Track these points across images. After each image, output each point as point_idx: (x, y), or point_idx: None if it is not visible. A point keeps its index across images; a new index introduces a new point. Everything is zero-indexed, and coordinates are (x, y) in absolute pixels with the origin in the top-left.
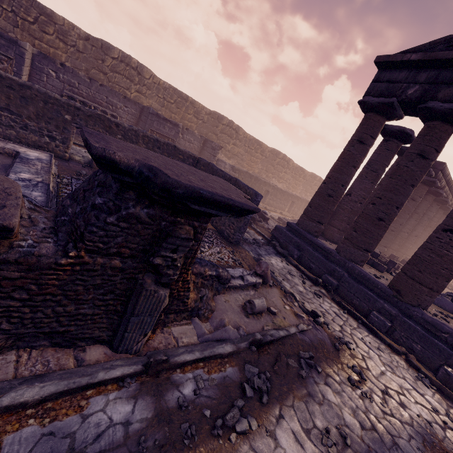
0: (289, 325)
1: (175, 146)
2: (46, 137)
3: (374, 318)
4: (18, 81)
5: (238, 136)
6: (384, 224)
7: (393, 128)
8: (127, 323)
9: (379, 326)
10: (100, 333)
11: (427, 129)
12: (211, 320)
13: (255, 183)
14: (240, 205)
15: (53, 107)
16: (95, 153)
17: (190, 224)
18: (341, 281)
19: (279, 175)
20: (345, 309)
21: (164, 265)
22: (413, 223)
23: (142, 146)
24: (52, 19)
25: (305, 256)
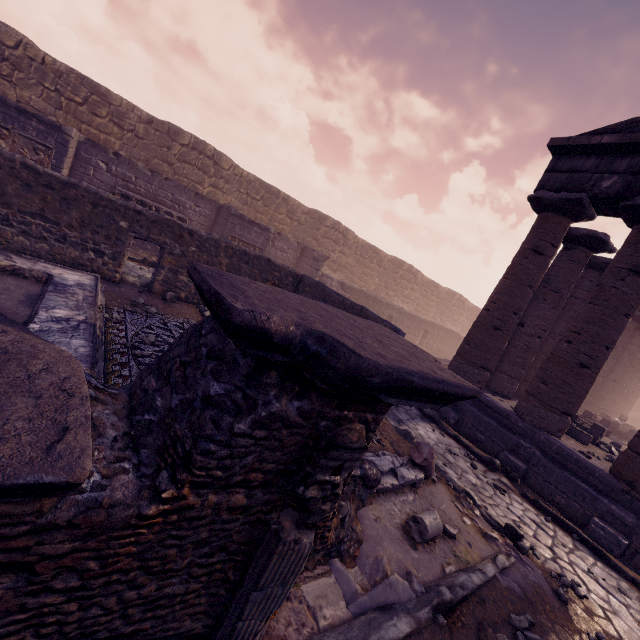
0: (481, 558)
1: (269, 259)
2: (90, 252)
3: (597, 530)
4: (60, 177)
5: (347, 241)
6: (590, 372)
7: (579, 232)
8: (243, 603)
9: (607, 545)
10: (193, 624)
11: (639, 234)
12: (361, 562)
13: (373, 306)
14: (460, 391)
15: (105, 211)
16: (238, 321)
17: (360, 417)
18: (531, 463)
19: (403, 293)
20: (547, 513)
21: (319, 496)
22: (610, 362)
23: (224, 261)
24: (106, 99)
25: (467, 421)
